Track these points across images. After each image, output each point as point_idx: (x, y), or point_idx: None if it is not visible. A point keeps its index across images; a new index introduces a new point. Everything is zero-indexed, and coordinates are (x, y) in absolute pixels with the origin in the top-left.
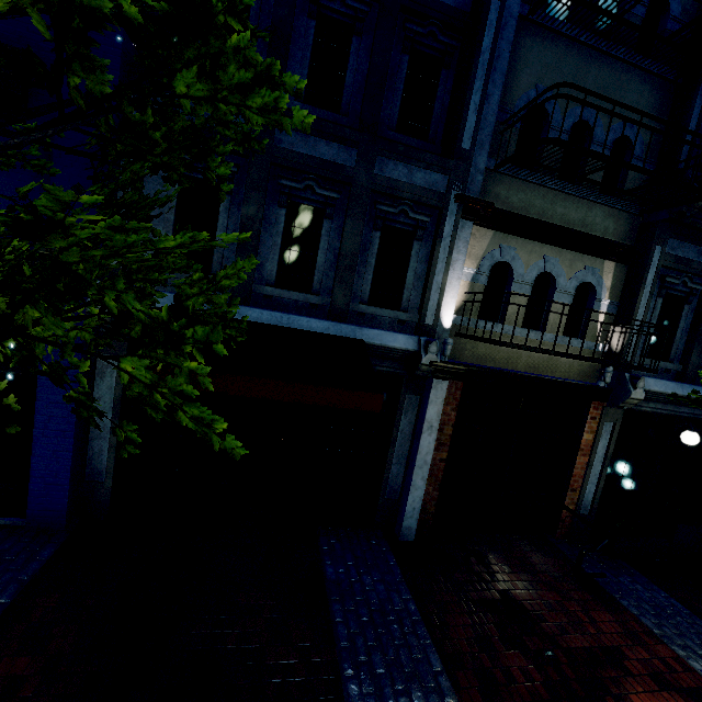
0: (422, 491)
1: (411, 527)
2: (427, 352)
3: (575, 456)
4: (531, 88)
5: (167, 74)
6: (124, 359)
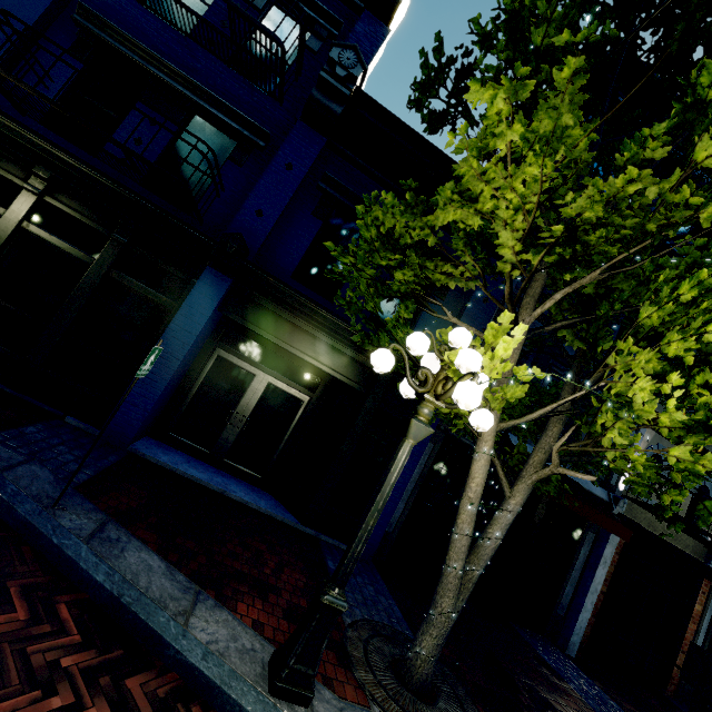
0: (589, 614)
1: (576, 643)
2: (616, 505)
3: (687, 622)
4: None
5: (703, 387)
6: (708, 500)
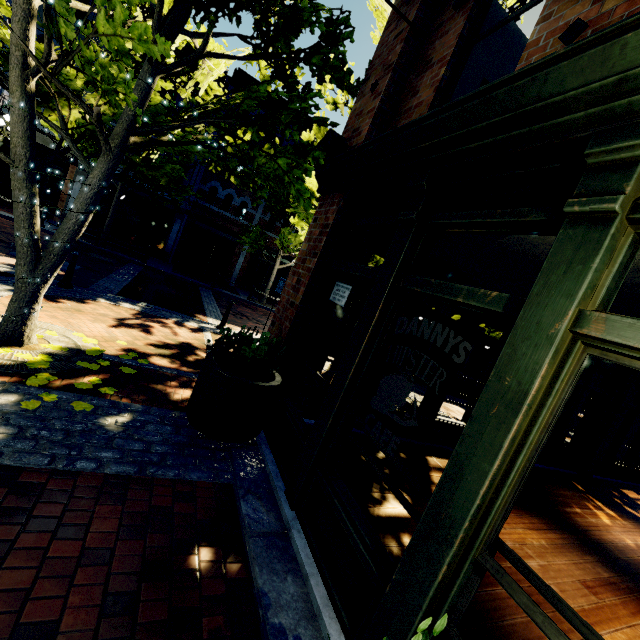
0: None
1: None
2: None
3: (64, 187)
4: (41, 28)
5: None
6: None
